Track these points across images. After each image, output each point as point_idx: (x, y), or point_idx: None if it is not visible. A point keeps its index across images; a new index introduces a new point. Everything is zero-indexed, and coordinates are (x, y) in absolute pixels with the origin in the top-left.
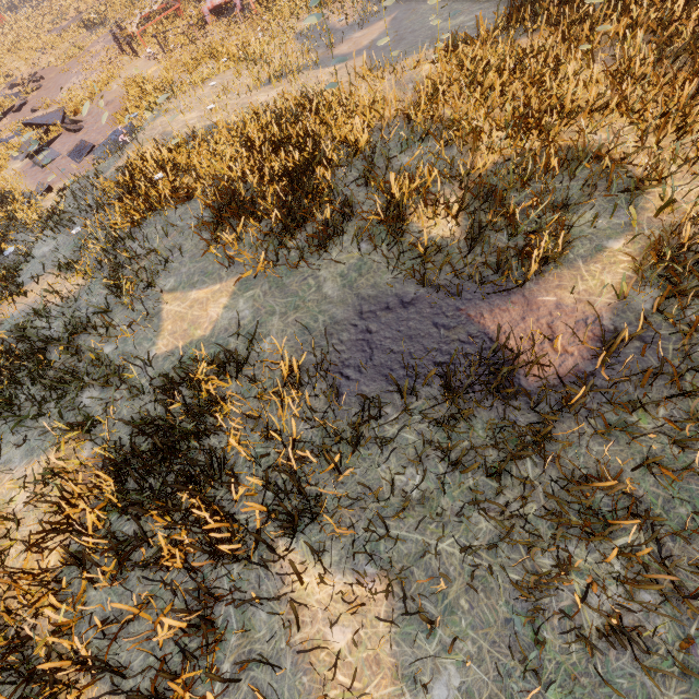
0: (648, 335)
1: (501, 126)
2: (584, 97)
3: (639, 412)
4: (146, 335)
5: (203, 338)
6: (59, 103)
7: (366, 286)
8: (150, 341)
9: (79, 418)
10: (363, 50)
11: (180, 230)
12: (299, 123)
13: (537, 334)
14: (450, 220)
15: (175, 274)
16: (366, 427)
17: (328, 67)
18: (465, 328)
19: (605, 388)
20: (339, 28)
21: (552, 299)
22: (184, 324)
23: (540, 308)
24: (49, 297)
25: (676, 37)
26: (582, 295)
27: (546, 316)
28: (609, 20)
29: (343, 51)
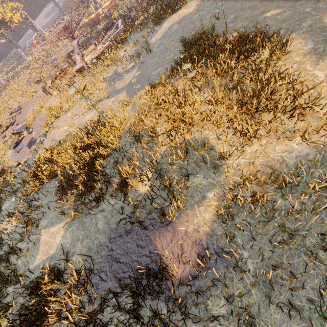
0: (220, 251)
1: (163, 135)
2: (200, 111)
3: (213, 302)
4: (33, 253)
5: (53, 254)
6: (25, 120)
7: (113, 223)
8: (34, 256)
9: (5, 302)
10: (126, 87)
11: (51, 193)
12: (94, 136)
13: (176, 251)
14: (147, 183)
15: (47, 218)
16: (105, 309)
17: (113, 97)
18: (148, 247)
19: (200, 286)
20: (120, 73)
21: (183, 229)
22: (47, 247)
23: (178, 234)
24: (5, 231)
25: (233, 78)
26: (195, 226)
27: (180, 239)
28: (209, 70)
29: (120, 87)
